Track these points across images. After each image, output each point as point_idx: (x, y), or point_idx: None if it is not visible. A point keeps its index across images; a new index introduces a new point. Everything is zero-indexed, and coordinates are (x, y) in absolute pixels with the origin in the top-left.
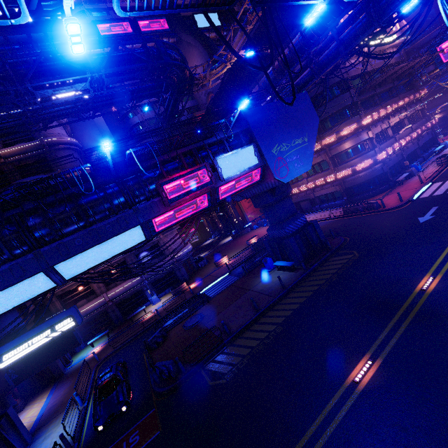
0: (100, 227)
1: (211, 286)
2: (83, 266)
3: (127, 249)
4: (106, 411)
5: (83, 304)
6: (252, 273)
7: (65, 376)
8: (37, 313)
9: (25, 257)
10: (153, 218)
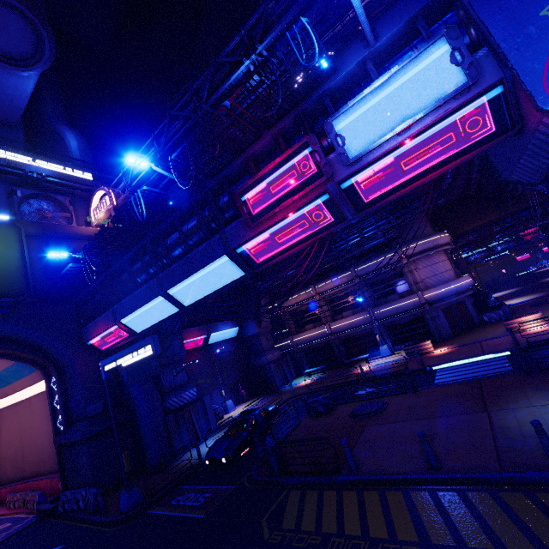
0: (193, 255)
1: (456, 364)
2: (193, 295)
3: (228, 283)
4: (215, 450)
5: (310, 329)
6: (543, 374)
7: (275, 393)
8: (277, 325)
9: (153, 280)
10: (241, 245)
